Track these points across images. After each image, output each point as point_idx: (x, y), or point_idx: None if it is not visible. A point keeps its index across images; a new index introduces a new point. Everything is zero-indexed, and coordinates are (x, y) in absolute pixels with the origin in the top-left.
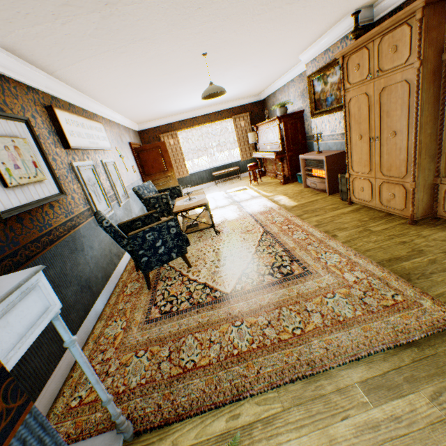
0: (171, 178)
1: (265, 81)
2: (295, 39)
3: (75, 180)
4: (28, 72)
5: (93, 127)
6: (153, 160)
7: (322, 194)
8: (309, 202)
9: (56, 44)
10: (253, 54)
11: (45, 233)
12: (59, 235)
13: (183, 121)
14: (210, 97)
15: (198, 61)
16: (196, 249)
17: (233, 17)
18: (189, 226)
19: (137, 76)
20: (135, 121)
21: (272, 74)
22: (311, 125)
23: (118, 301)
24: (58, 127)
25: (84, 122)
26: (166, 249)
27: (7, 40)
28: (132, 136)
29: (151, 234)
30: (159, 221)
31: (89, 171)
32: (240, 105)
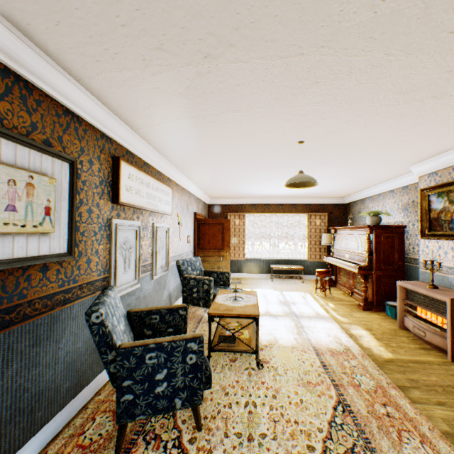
0: (224, 258)
1: (356, 185)
2: (416, 145)
3: (105, 239)
4: (109, 122)
5: (160, 189)
6: (212, 235)
7: (436, 352)
8: (416, 362)
9: (143, 97)
10: (357, 152)
11: (3, 308)
12: (28, 314)
13: (255, 205)
14: (294, 185)
15: (290, 148)
16: (221, 385)
17: (353, 102)
18: (223, 340)
19: (221, 151)
20: (208, 195)
21: (367, 180)
22: (419, 246)
23: (60, 453)
24: (115, 179)
25: (151, 182)
26: (169, 389)
27: (94, 82)
28: (200, 207)
29: (155, 355)
30: (183, 321)
31: (131, 232)
32: (319, 203)
